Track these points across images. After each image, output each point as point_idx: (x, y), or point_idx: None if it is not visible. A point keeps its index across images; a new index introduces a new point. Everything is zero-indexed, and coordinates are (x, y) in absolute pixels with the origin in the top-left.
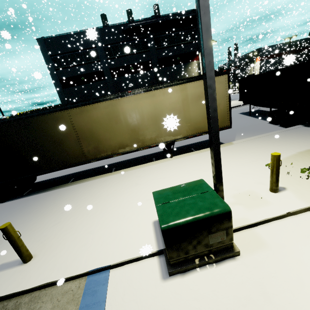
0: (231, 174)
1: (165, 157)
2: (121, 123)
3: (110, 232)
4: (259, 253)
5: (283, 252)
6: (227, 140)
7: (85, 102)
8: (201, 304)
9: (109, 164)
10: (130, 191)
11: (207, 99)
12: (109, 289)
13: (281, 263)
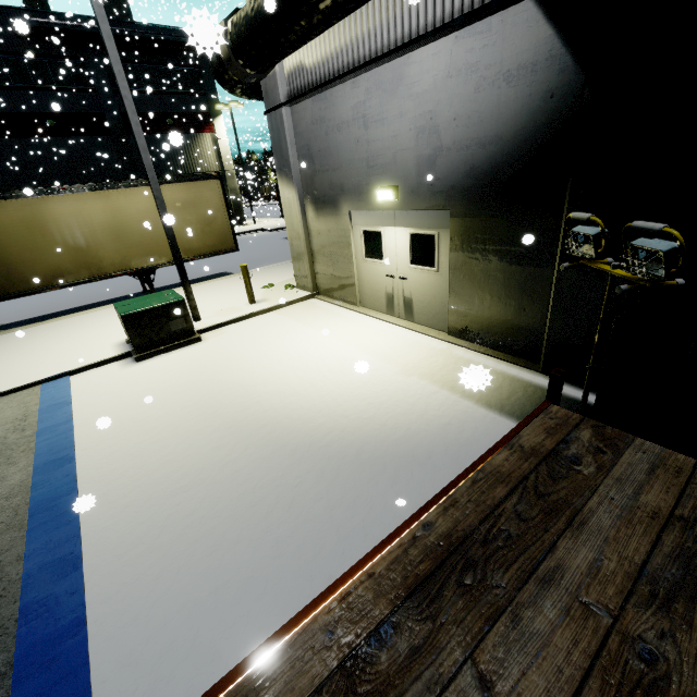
0: (224, 298)
1: None
2: (54, 236)
3: (62, 357)
4: (217, 336)
5: (235, 332)
6: None
7: None
8: (161, 363)
9: (29, 318)
10: (84, 330)
11: (158, 208)
12: (73, 382)
13: (229, 337)
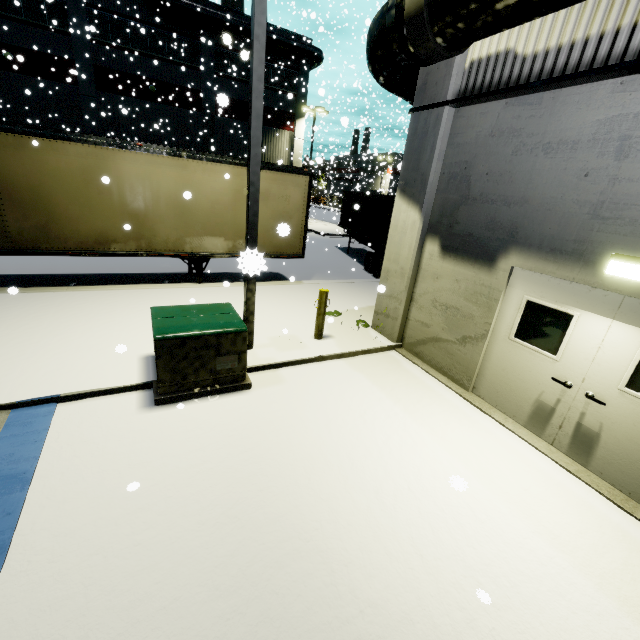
0: (280, 317)
1: (189, 282)
2: (111, 196)
3: (62, 363)
4: (273, 387)
5: (297, 386)
6: (299, 279)
7: (34, 130)
8: (189, 423)
9: (61, 274)
10: (107, 318)
11: (248, 197)
12: (56, 420)
13: (289, 394)
